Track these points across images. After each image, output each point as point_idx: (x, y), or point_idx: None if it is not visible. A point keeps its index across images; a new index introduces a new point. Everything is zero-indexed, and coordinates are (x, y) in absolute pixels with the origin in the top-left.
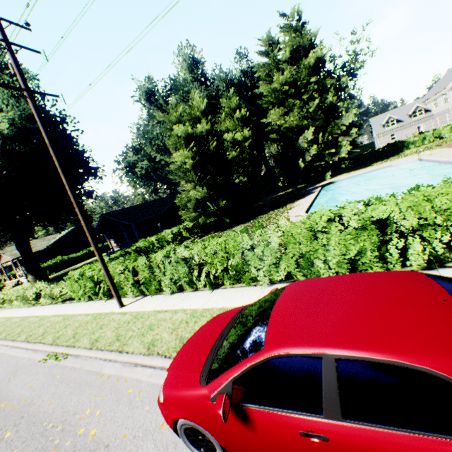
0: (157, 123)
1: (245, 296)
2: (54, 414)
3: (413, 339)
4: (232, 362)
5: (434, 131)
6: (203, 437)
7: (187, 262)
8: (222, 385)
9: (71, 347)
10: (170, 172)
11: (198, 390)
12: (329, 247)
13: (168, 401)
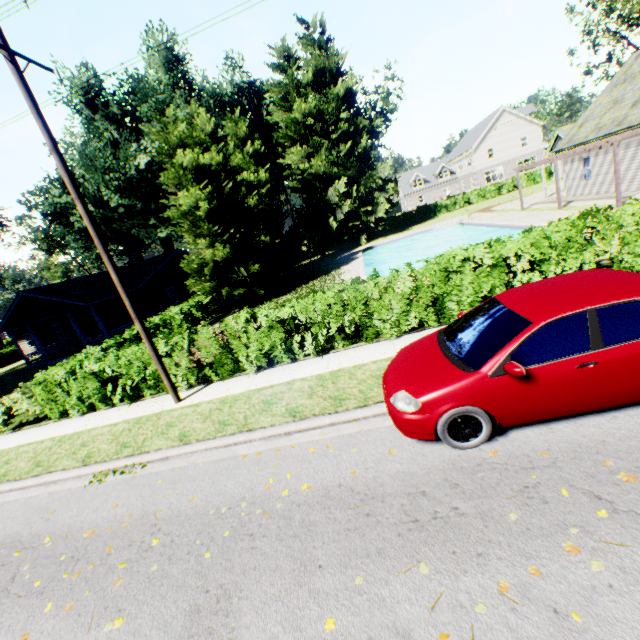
0: (107, 144)
1: (376, 351)
2: (214, 503)
3: (637, 288)
4: (500, 345)
5: (464, 195)
6: (469, 423)
7: (282, 326)
8: (499, 362)
9: (140, 454)
10: (135, 227)
11: (471, 377)
12: (462, 288)
13: (430, 402)
